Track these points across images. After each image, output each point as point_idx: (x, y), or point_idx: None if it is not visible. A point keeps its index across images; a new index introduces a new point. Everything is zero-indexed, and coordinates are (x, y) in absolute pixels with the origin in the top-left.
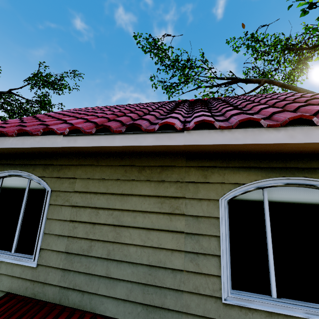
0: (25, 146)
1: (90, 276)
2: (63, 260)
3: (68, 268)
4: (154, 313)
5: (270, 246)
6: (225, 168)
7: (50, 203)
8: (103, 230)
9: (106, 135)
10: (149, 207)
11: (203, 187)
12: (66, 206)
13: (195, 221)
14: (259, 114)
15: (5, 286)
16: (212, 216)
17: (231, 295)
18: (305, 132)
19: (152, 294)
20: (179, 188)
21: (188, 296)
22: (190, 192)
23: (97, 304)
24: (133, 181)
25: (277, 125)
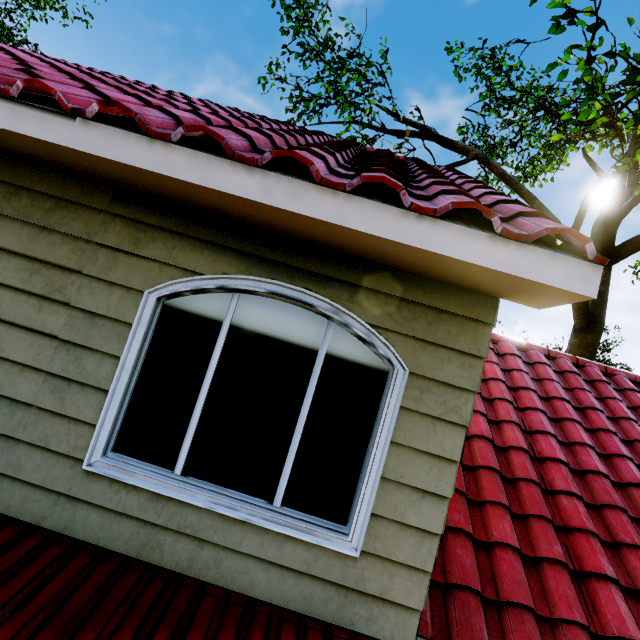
0: None
1: None
2: None
3: None
4: None
5: (205, 393)
6: (181, 236)
7: None
8: None
9: None
10: (2, 275)
11: (126, 261)
12: None
13: (87, 322)
14: None
15: None
16: (121, 319)
17: (101, 459)
18: (293, 189)
19: None
20: (77, 252)
21: (26, 450)
22: (97, 266)
23: None
24: None
25: (252, 161)
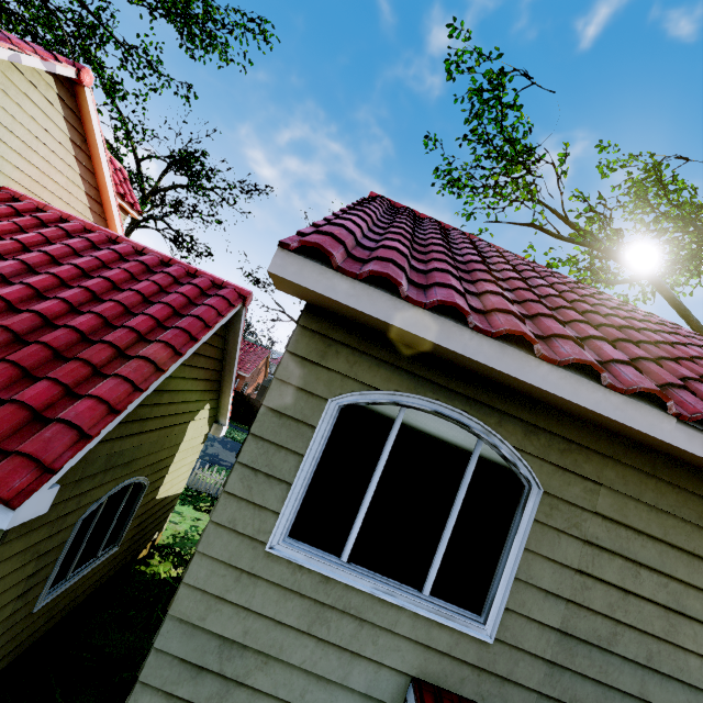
0: (581, 403)
1: (606, 689)
2: (552, 645)
3: (562, 663)
4: None
5: None
6: None
7: (535, 518)
8: (645, 611)
9: None
10: None
11: None
12: (570, 535)
13: None
14: None
15: (410, 663)
16: None
17: None
18: None
19: None
20: None
21: None
22: None
23: None
24: None
25: None
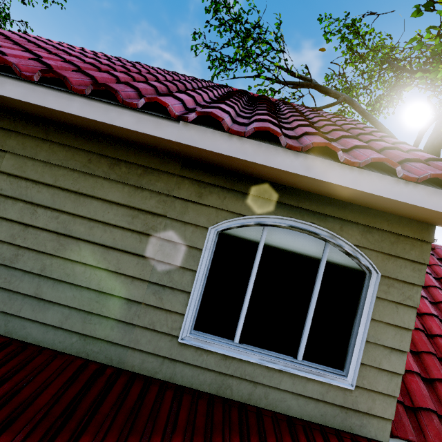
0: None
1: (11, 294)
2: None
3: None
4: (94, 345)
5: (250, 291)
6: (228, 190)
7: None
8: (40, 237)
9: (58, 91)
10: (114, 219)
11: (194, 208)
12: None
13: (172, 248)
14: (293, 132)
15: None
16: (194, 246)
17: (189, 335)
18: (325, 166)
19: (96, 325)
20: (162, 203)
21: (140, 331)
22: (175, 211)
23: (17, 328)
24: (98, 178)
25: (298, 148)
